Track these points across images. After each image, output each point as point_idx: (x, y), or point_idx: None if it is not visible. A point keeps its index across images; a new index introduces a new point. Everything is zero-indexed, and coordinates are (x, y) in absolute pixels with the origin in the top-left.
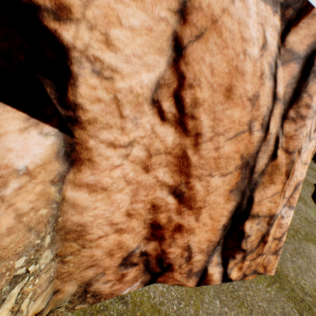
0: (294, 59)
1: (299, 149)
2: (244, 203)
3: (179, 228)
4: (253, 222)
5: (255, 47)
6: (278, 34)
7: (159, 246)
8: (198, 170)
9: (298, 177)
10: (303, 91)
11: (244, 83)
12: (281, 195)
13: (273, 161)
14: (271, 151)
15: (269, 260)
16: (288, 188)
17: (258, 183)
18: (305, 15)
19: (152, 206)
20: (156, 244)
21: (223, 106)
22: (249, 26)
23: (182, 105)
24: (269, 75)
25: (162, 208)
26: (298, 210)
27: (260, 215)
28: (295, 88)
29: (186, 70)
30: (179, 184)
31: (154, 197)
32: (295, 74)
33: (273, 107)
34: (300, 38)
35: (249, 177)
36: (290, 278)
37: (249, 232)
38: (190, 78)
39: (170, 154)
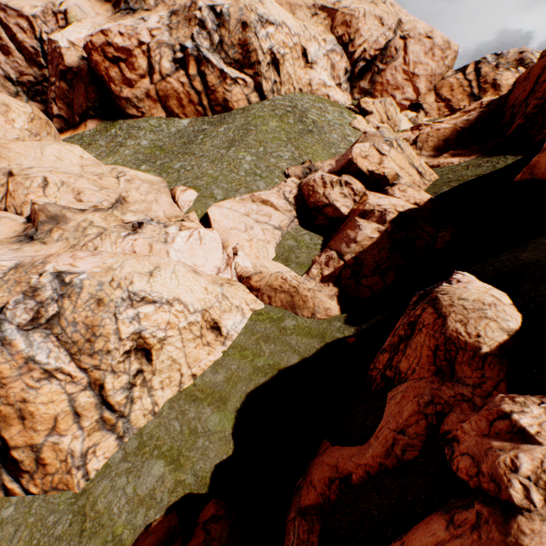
0: None
1: (23, 399)
2: None
3: None
4: (19, 451)
5: None
6: None
7: None
8: None
9: (55, 412)
10: None
11: None
12: (29, 430)
13: (1, 414)
14: None
15: (68, 479)
16: (38, 424)
17: (1, 427)
18: None
19: None
20: None
21: None
22: None
23: None
24: None
25: None
26: (194, 419)
27: (21, 445)
28: None
29: None
30: None
31: None
32: None
33: None
34: None
35: None
36: (92, 495)
37: (21, 458)
38: None
39: None
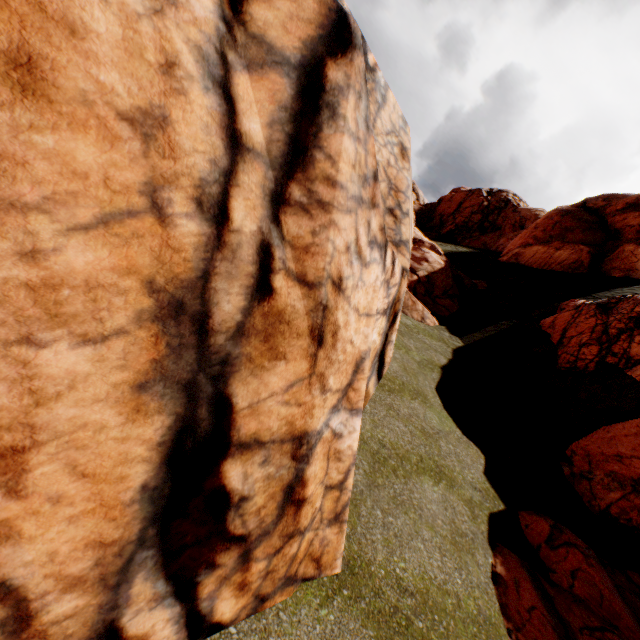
0: (276, 65)
1: (338, 279)
2: (203, 415)
3: None
4: (251, 462)
5: None
6: None
7: None
8: None
9: (361, 344)
10: (315, 144)
11: (90, 62)
12: (314, 386)
13: (267, 303)
14: (252, 277)
15: (325, 541)
16: (332, 369)
17: (237, 359)
18: None
19: None
20: None
21: (14, 116)
22: None
23: None
24: (205, 79)
25: None
26: (411, 416)
27: (266, 439)
28: (292, 133)
29: None
30: None
31: None
32: (287, 101)
33: (235, 165)
34: (283, 19)
35: (198, 344)
36: (377, 567)
37: (243, 488)
38: None
39: None
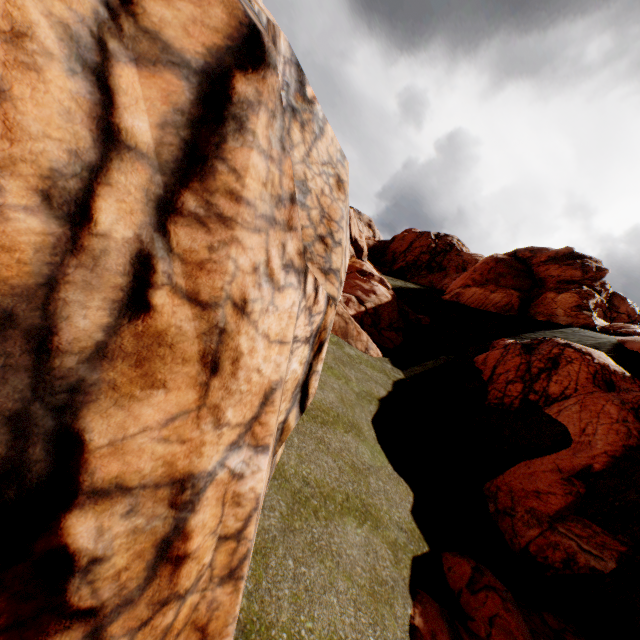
0: (173, 66)
1: (241, 301)
2: (36, 455)
3: None
4: (109, 513)
5: None
6: None
7: None
8: None
9: (271, 373)
10: (217, 155)
11: None
12: (205, 419)
13: (142, 322)
14: (121, 290)
15: (215, 604)
16: (232, 400)
17: (94, 386)
18: None
19: None
20: None
21: None
22: None
23: None
24: (72, 61)
25: None
26: (342, 450)
27: (134, 483)
28: (190, 139)
29: None
30: None
31: None
32: (185, 104)
33: (108, 162)
34: (184, 21)
35: (34, 366)
36: (279, 630)
37: (97, 547)
38: None
39: None
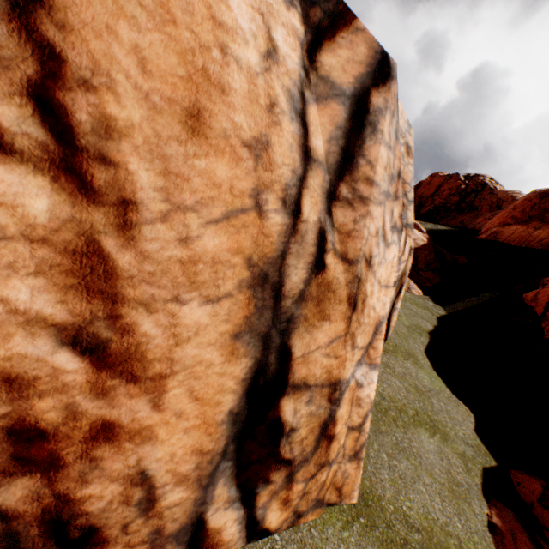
0: (335, 97)
1: (369, 257)
2: (271, 360)
3: (107, 432)
4: (299, 400)
5: (251, 49)
6: (302, 46)
7: (49, 487)
8: (141, 286)
9: (379, 310)
10: (359, 153)
11: (230, 110)
12: (348, 343)
13: (320, 276)
14: (312, 256)
15: (346, 474)
16: (360, 330)
17: (297, 318)
18: (345, 27)
19: (5, 379)
20: (37, 482)
21: (186, 149)
22: (230, 4)
23: (67, 127)
24: (291, 112)
25: (41, 384)
26: (405, 374)
27: (311, 383)
28: (344, 146)
29: (64, 42)
30: (89, 320)
31: (6, 355)
32: (341, 122)
33: (306, 173)
34: (342, 63)
35: (273, 306)
36: (386, 502)
37: (293, 421)
38: (83, 65)
39: (48, 244)
